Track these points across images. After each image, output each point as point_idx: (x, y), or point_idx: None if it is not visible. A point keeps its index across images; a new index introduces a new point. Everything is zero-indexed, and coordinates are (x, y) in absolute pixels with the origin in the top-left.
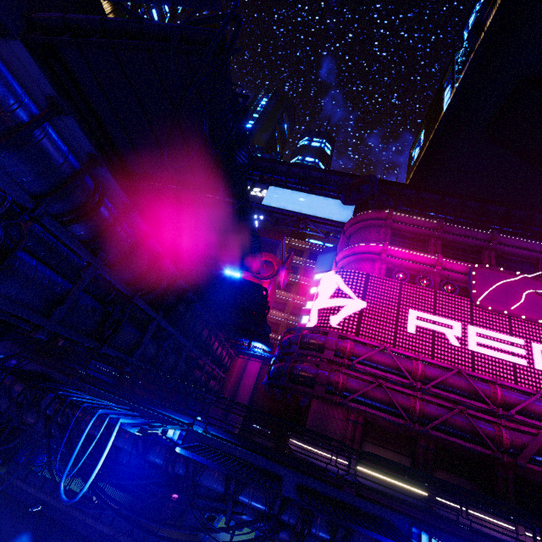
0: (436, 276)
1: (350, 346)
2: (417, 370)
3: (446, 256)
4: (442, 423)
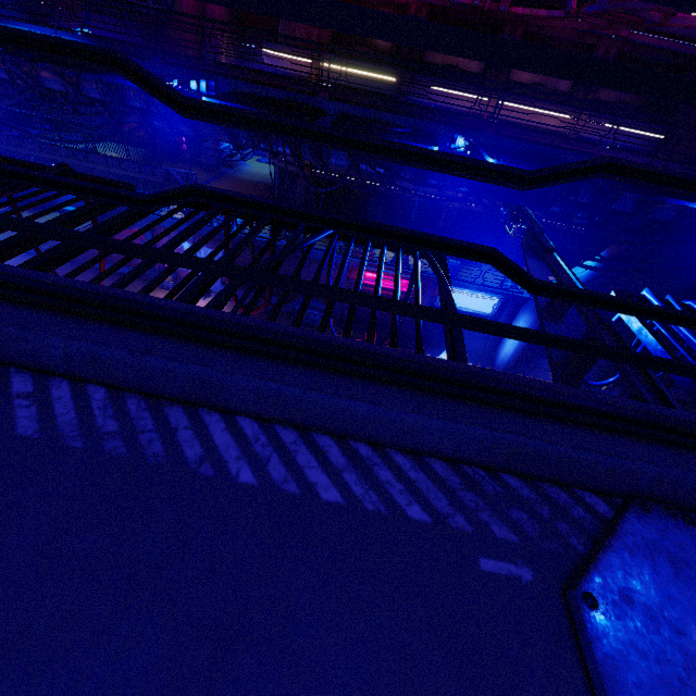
0: None
1: None
2: None
3: None
4: None
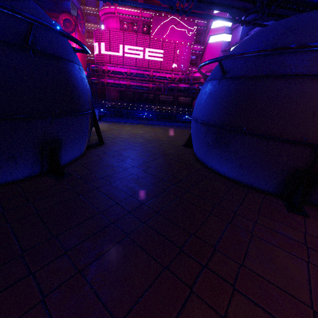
0: (140, 22)
1: (106, 68)
2: (128, 72)
3: None
4: (135, 87)
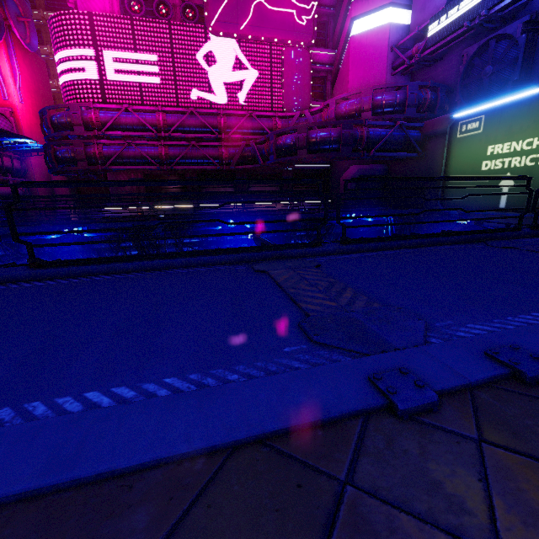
0: None
1: (95, 116)
2: (160, 122)
3: None
4: (184, 159)
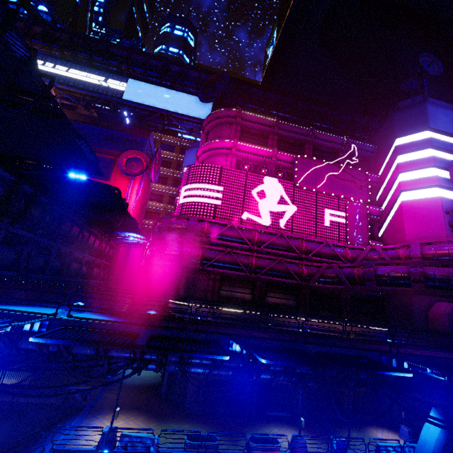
0: (272, 166)
1: (207, 227)
2: (254, 238)
3: (280, 149)
4: (269, 270)
